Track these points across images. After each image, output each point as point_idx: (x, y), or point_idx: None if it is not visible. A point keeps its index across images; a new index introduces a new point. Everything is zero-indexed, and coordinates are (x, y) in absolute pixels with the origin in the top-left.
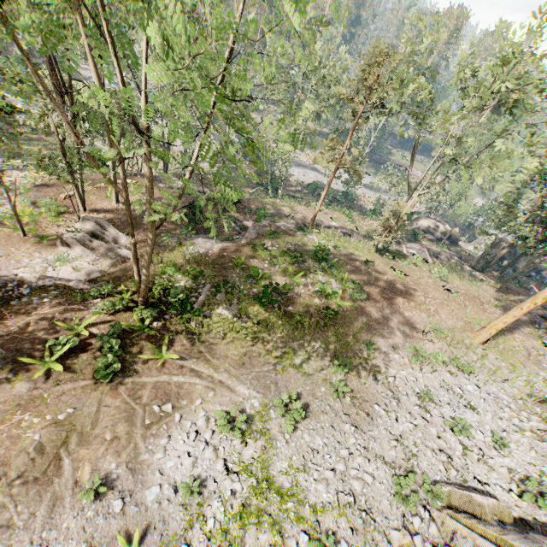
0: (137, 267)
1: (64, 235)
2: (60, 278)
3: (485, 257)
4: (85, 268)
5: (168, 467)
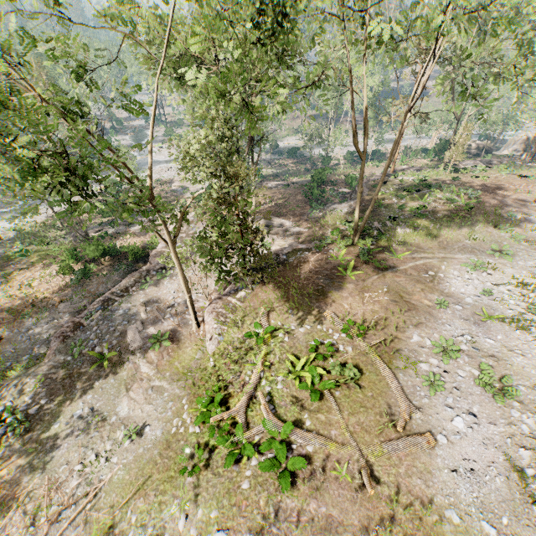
0: (359, 210)
1: None
2: (291, 246)
3: (521, 154)
4: (286, 243)
5: (463, 291)
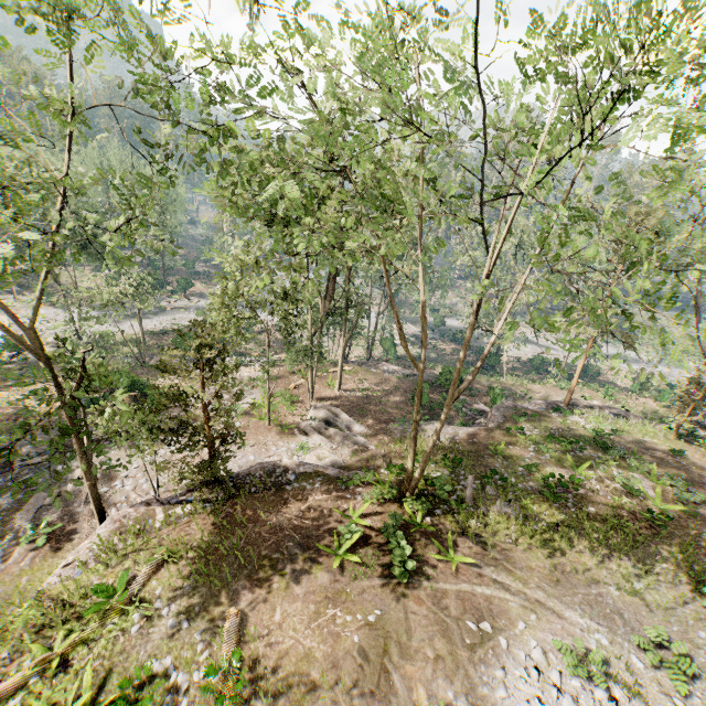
0: (414, 447)
1: (301, 423)
2: (317, 464)
3: None
4: (328, 457)
5: None
